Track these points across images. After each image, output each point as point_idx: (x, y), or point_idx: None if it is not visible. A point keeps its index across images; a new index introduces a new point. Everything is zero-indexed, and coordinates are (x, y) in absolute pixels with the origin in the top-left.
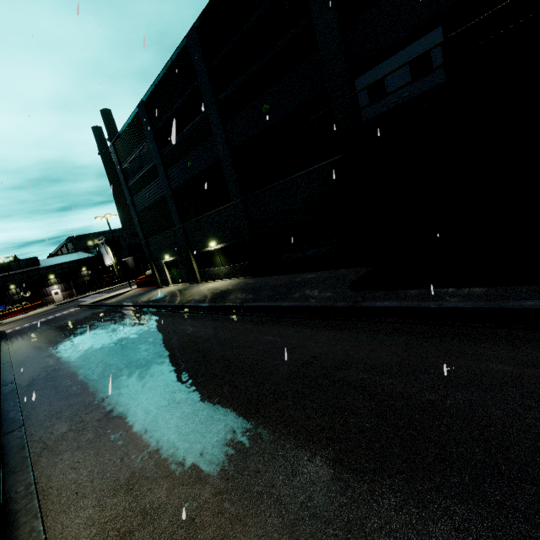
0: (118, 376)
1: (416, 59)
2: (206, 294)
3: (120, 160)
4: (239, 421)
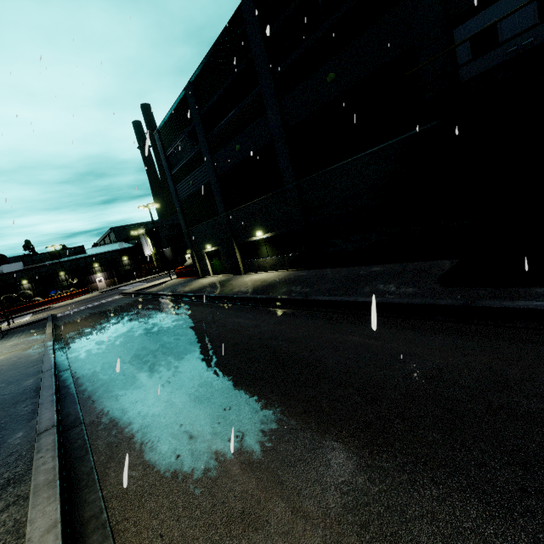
0: (179, 372)
1: None
2: (253, 286)
3: (164, 148)
4: (365, 455)
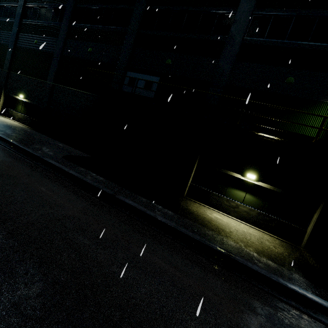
0: None
1: (148, 82)
2: None
3: None
4: None
